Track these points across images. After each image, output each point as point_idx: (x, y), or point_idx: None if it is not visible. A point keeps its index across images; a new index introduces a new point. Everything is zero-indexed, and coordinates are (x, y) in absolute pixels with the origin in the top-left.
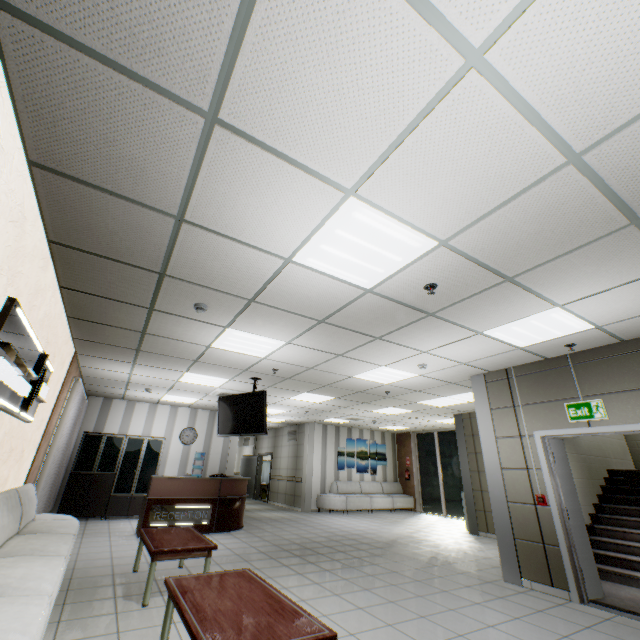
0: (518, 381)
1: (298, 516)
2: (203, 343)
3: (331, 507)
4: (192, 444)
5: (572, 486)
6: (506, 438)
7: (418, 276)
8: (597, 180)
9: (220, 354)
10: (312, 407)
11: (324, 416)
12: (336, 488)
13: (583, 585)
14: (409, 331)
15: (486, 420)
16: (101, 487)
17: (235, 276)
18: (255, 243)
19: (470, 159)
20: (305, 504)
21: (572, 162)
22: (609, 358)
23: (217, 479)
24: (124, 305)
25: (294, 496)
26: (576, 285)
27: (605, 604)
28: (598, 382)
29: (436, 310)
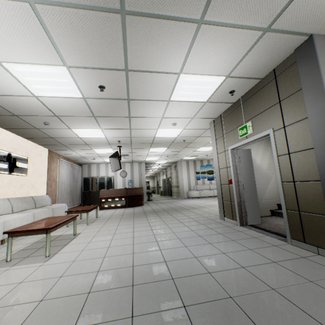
0: (224, 120)
1: (174, 201)
2: (76, 137)
3: (192, 196)
4: (126, 177)
5: (251, 173)
6: (220, 153)
7: (88, 84)
8: (62, 3)
9: (89, 140)
10: (166, 154)
11: (179, 157)
12: (196, 188)
13: (244, 218)
14: (136, 110)
15: (214, 146)
16: (94, 195)
17: (34, 109)
18: (14, 94)
19: (0, 26)
20: (181, 196)
21: (34, 2)
22: (256, 93)
23: (125, 189)
24: (28, 130)
25: (178, 193)
26: (165, 59)
27: (254, 226)
28: (251, 111)
29: (127, 97)
